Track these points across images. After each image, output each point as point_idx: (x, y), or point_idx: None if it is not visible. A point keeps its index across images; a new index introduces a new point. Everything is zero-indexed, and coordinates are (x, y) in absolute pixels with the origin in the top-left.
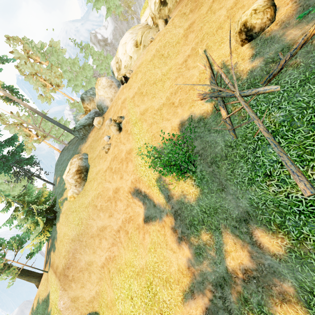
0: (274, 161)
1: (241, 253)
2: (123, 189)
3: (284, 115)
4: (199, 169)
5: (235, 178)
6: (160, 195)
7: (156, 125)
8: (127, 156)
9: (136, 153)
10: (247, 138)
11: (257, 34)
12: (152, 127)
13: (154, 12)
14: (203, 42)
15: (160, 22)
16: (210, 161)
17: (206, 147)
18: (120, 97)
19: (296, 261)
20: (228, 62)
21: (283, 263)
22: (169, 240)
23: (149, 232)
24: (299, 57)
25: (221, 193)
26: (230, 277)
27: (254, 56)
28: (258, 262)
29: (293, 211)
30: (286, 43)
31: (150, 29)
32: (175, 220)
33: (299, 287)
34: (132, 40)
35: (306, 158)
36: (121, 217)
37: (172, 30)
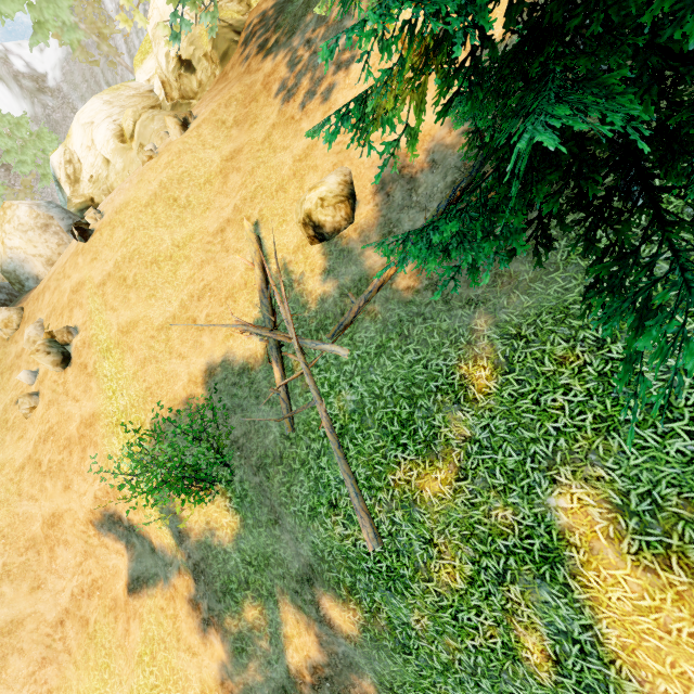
0: (341, 481)
1: (307, 638)
2: (72, 516)
3: (356, 401)
4: (238, 476)
5: (292, 503)
6: (163, 527)
7: (156, 366)
8: (85, 433)
9: (108, 426)
10: (311, 428)
11: (330, 235)
12: (147, 368)
13: (166, 73)
14: (254, 203)
15: (170, 122)
16: (257, 464)
17: (251, 433)
18: (69, 274)
19: (372, 644)
20: (292, 265)
21: (359, 649)
22: (184, 628)
23: (141, 615)
24: (378, 304)
25: (274, 527)
26: (294, 685)
27: (327, 272)
28: (330, 651)
29: (362, 568)
30: (365, 270)
31: (156, 112)
32: (197, 583)
33: (380, 684)
34: (109, 121)
35: (374, 484)
36: (68, 586)
37: (196, 150)
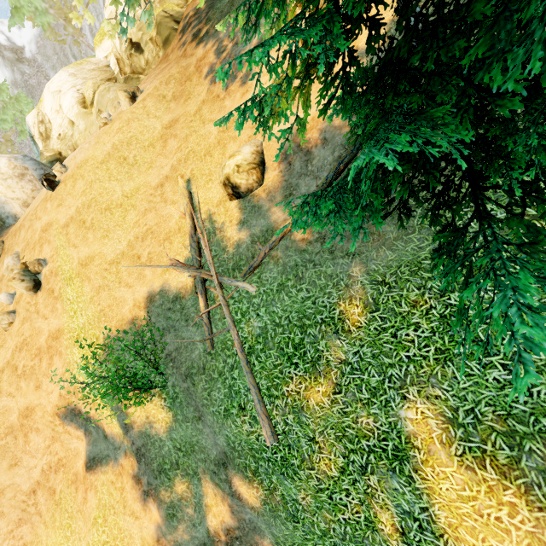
0: (248, 390)
1: (223, 507)
2: (42, 409)
3: (261, 327)
4: (171, 382)
5: (211, 405)
6: (113, 420)
7: (108, 293)
8: (52, 344)
9: (70, 339)
10: (227, 346)
11: (245, 194)
12: (101, 294)
13: (120, 52)
14: (187, 164)
15: (121, 96)
16: (185, 373)
17: (181, 349)
18: (40, 216)
19: (270, 514)
20: (215, 216)
21: (261, 517)
22: (129, 498)
23: (96, 487)
24: (280, 251)
25: (198, 423)
26: (212, 542)
27: (242, 223)
28: (239, 518)
29: (263, 457)
30: (271, 223)
31: (111, 84)
32: (139, 463)
33: (276, 543)
34: (74, 90)
35: (273, 393)
36: (39, 464)
37: (142, 119)
